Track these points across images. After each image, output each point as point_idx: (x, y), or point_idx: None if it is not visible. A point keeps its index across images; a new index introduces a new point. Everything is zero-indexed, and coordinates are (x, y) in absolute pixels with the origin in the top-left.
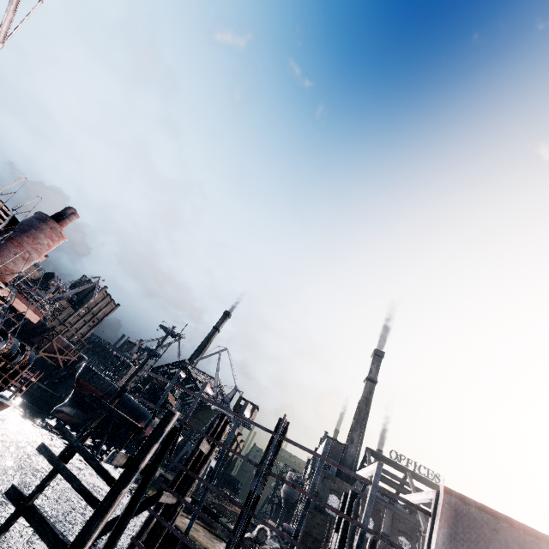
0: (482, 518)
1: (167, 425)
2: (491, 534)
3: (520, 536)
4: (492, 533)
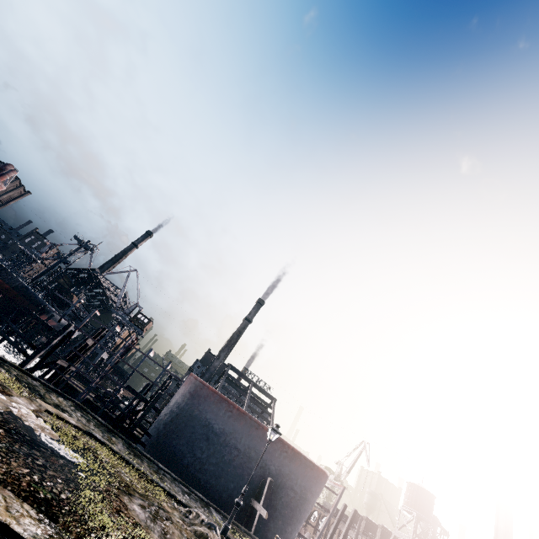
0: (199, 384)
1: (67, 330)
2: (199, 390)
3: (209, 391)
4: (200, 390)
